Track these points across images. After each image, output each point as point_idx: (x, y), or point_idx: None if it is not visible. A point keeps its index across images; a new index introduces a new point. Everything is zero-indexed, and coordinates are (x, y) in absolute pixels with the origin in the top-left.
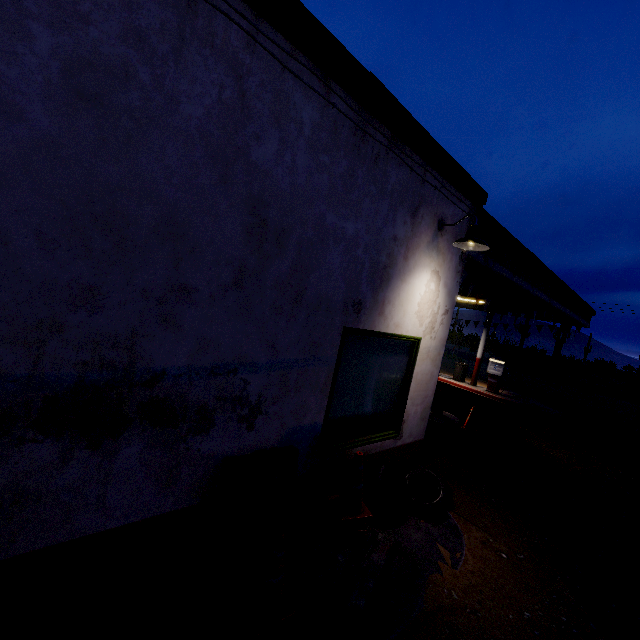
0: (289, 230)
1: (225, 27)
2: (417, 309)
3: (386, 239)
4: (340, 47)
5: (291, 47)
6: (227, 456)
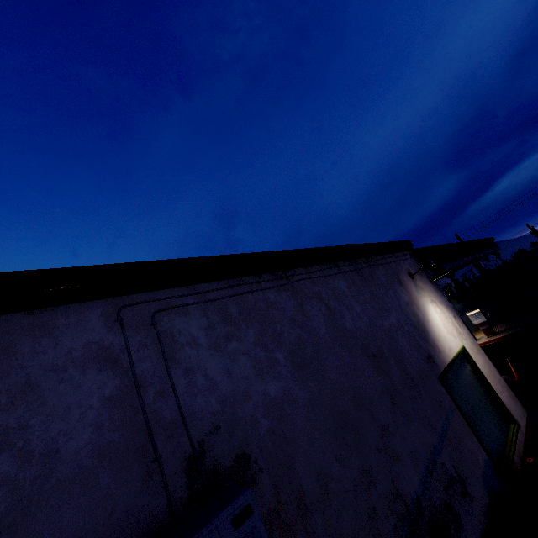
0: (381, 348)
1: (304, 284)
2: (446, 330)
3: (405, 308)
4: (331, 248)
5: (319, 266)
6: (481, 535)
